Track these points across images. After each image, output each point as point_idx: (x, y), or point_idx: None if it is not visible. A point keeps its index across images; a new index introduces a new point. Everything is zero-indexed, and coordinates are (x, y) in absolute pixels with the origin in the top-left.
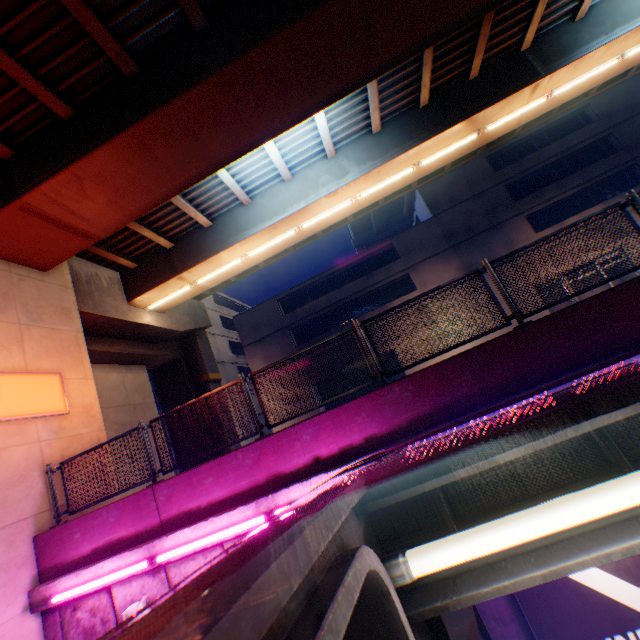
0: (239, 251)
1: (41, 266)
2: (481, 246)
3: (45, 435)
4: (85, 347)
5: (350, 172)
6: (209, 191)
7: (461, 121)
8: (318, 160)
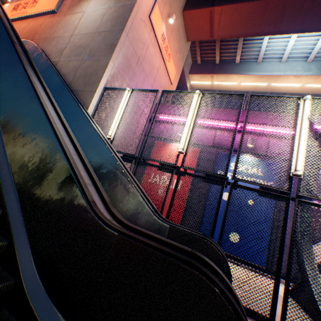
0: (240, 79)
1: (188, 38)
2: None
3: (167, 83)
4: (180, 73)
5: (312, 71)
6: (251, 48)
7: None
8: (301, 60)
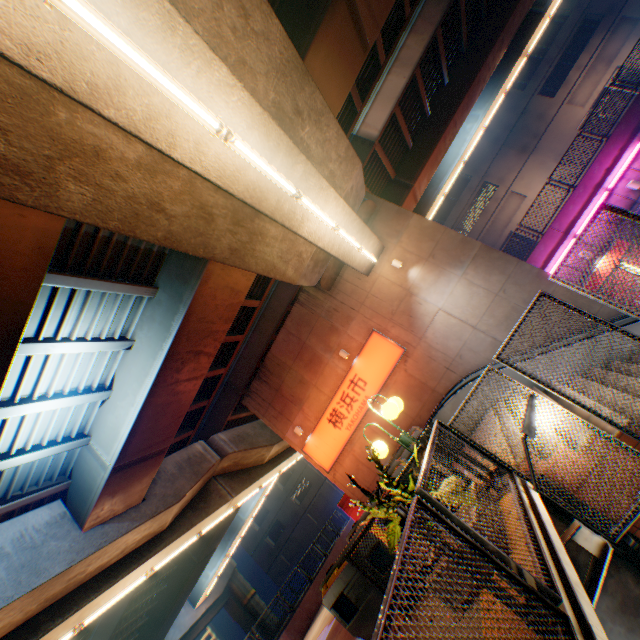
0: (442, 191)
1: None
2: (521, 132)
3: None
4: None
5: (479, 115)
6: None
7: (519, 57)
8: None
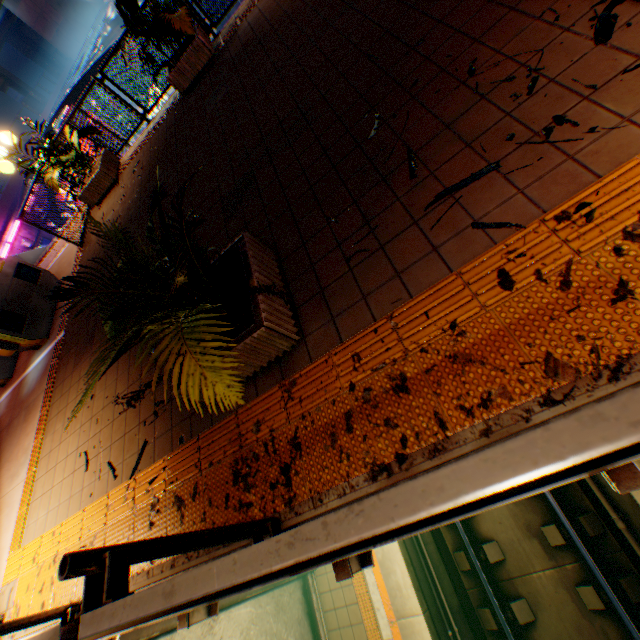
0: None
1: None
2: None
3: None
4: None
5: None
6: None
7: None
8: None
